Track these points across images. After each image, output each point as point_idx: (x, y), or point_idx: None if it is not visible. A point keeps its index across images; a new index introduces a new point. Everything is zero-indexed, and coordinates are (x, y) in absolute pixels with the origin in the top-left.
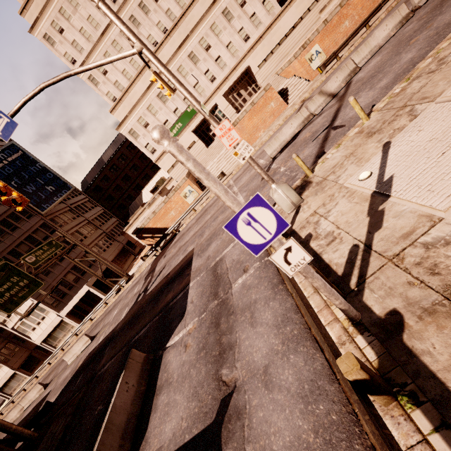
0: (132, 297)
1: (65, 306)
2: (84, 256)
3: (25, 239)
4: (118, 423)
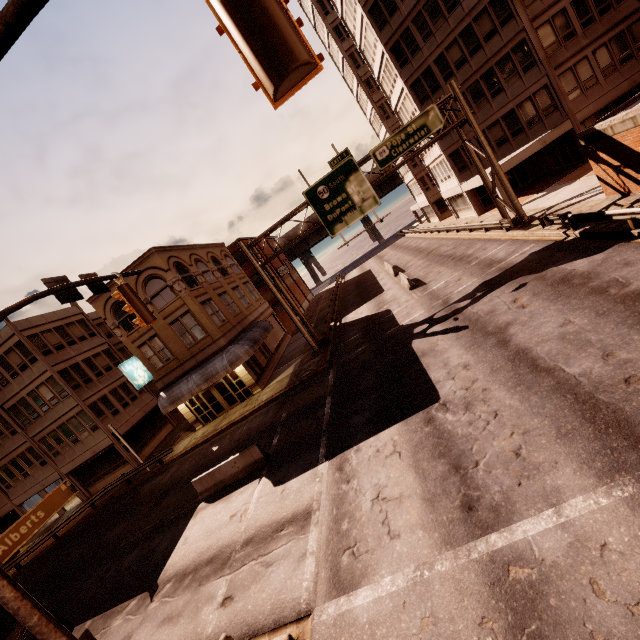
0: (443, 298)
1: (470, 178)
2: (535, 96)
3: (461, 33)
4: (217, 477)
